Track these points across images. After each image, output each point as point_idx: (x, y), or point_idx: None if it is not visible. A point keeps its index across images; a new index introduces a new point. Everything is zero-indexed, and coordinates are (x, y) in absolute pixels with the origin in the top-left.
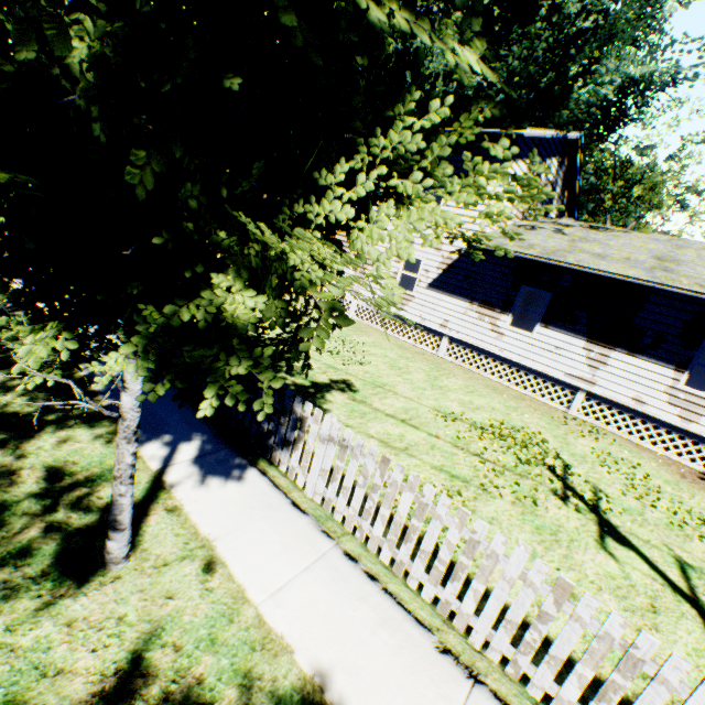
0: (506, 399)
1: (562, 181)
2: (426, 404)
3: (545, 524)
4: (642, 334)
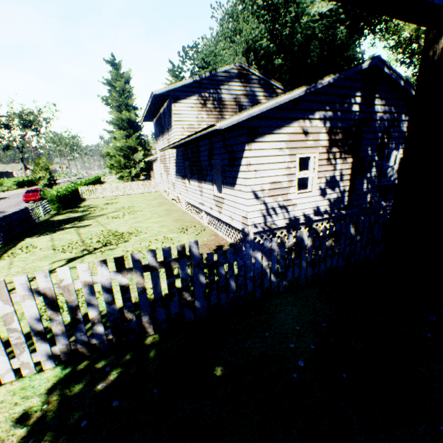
0: (173, 223)
1: (262, 87)
2: (109, 228)
3: (51, 256)
4: (204, 170)
